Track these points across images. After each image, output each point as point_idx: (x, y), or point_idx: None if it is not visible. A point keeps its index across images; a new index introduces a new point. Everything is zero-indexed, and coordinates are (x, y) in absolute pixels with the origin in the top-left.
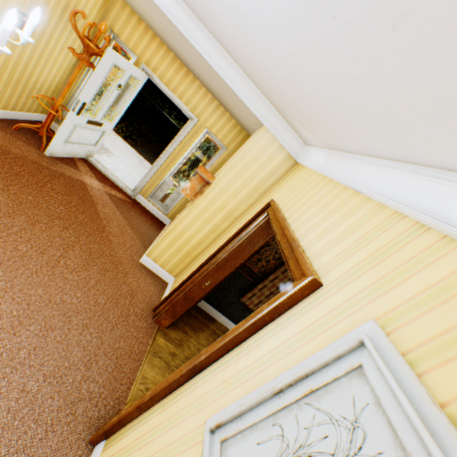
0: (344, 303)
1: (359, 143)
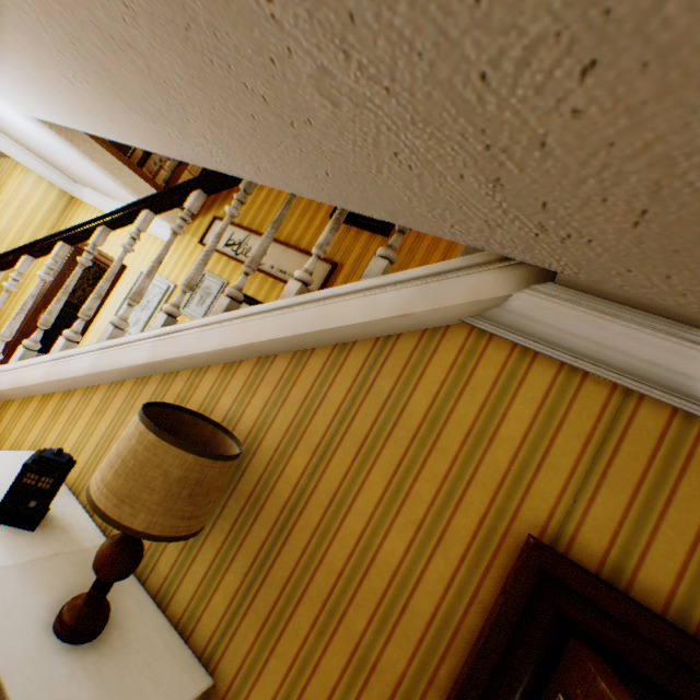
0: (137, 268)
1: (118, 199)
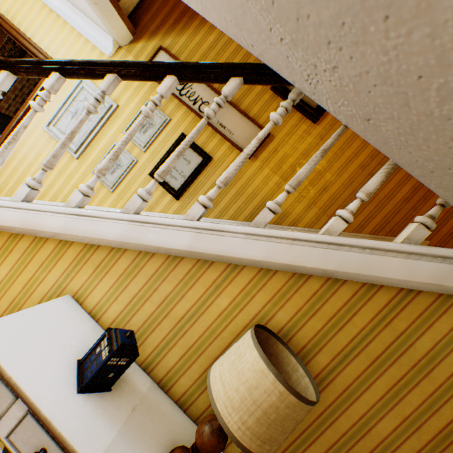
0: None
1: None
